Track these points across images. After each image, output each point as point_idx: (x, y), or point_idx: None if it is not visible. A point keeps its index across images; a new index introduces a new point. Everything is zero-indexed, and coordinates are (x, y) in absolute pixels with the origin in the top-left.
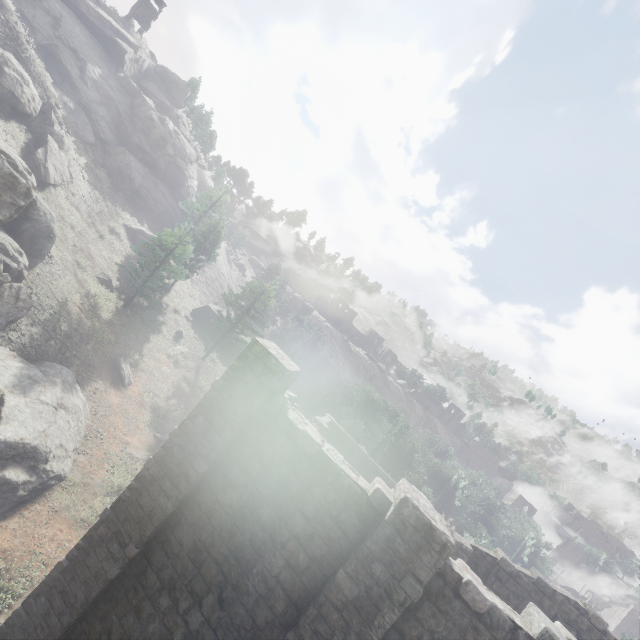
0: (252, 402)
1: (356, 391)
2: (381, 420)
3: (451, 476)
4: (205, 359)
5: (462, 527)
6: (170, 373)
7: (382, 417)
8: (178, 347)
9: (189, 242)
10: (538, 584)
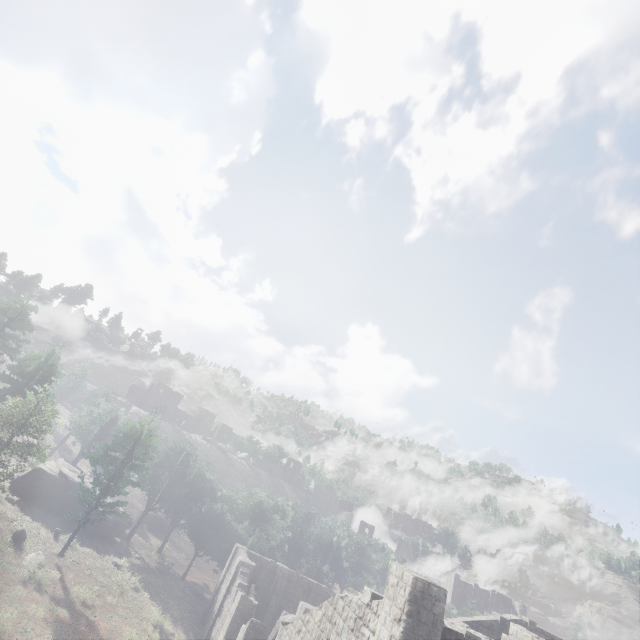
0: (435, 636)
1: (243, 499)
2: (276, 520)
3: (333, 540)
4: (64, 553)
5: (355, 586)
6: (41, 610)
7: (276, 516)
8: (28, 558)
9: (12, 393)
10: (502, 622)
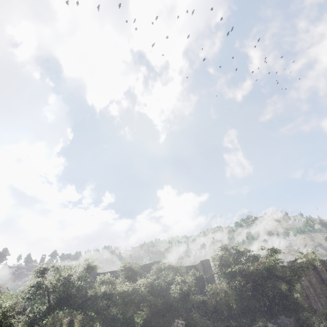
0: (95, 275)
1: None
2: None
3: None
4: None
5: None
6: None
7: None
8: None
9: None
10: None
